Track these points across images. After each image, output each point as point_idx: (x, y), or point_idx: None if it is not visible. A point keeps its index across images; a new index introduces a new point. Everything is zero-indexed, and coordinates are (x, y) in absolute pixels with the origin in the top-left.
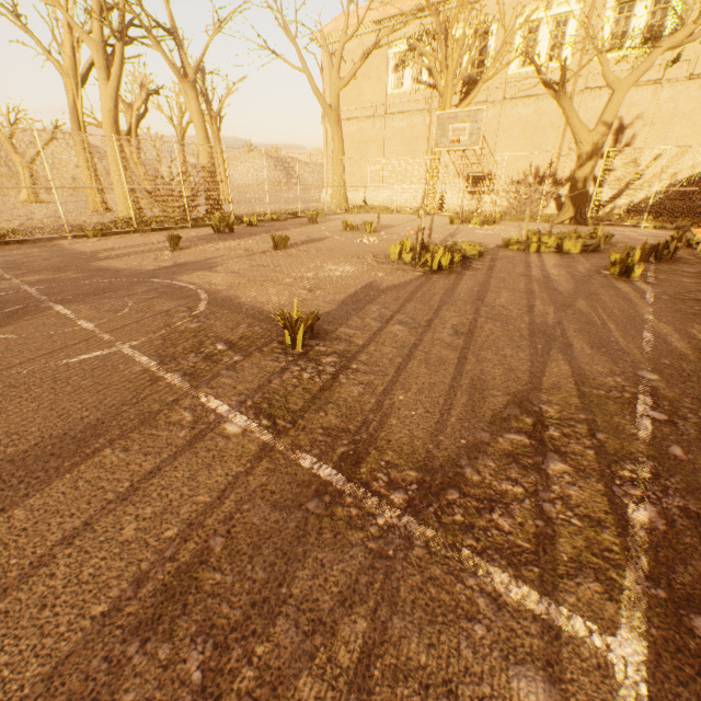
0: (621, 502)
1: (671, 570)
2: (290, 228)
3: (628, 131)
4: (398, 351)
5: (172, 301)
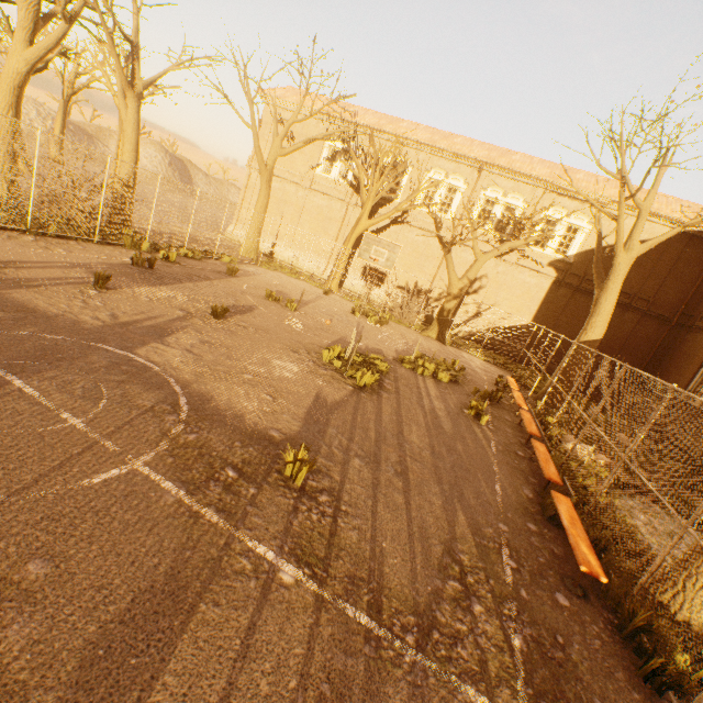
0: (508, 632)
1: (532, 676)
2: (212, 277)
3: (477, 282)
4: (366, 491)
5: (149, 392)
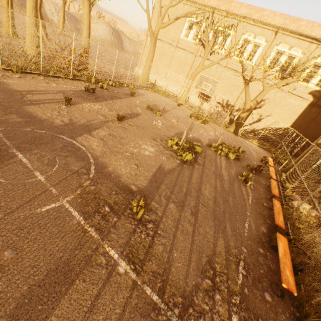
0: (231, 313)
1: None
2: (122, 97)
3: (262, 102)
4: (173, 223)
5: (78, 162)
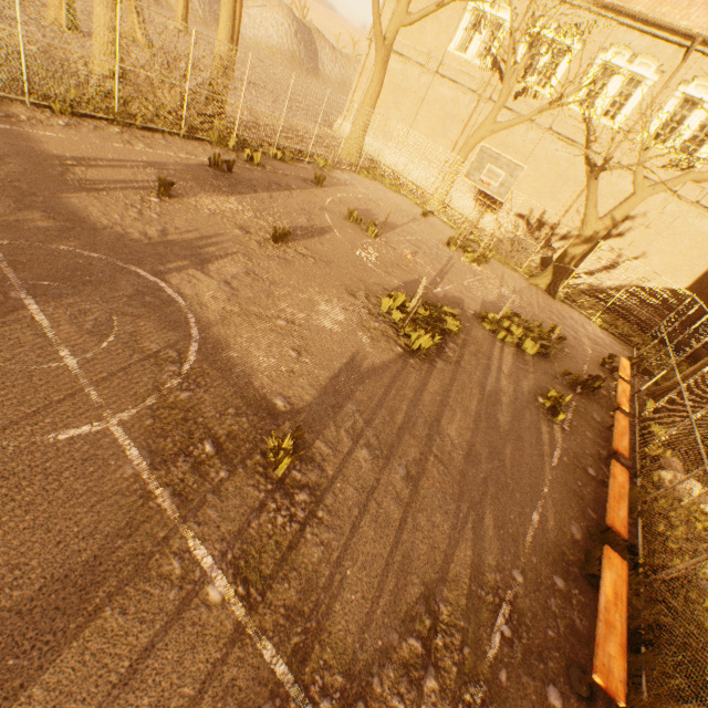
0: None
1: None
2: (293, 187)
3: (628, 223)
4: (358, 495)
5: (161, 332)
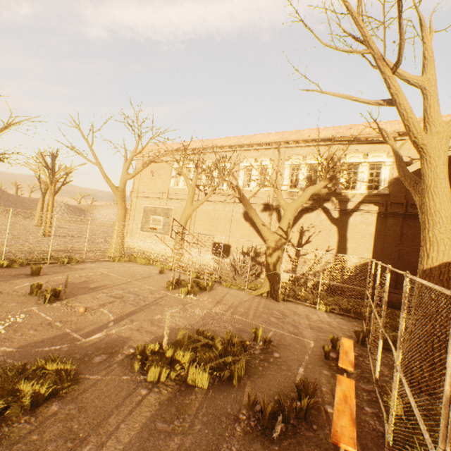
0: None
1: None
2: None
3: (306, 233)
4: None
5: None
